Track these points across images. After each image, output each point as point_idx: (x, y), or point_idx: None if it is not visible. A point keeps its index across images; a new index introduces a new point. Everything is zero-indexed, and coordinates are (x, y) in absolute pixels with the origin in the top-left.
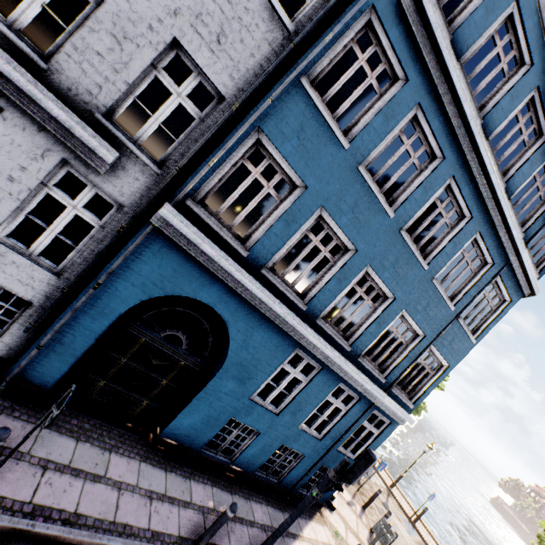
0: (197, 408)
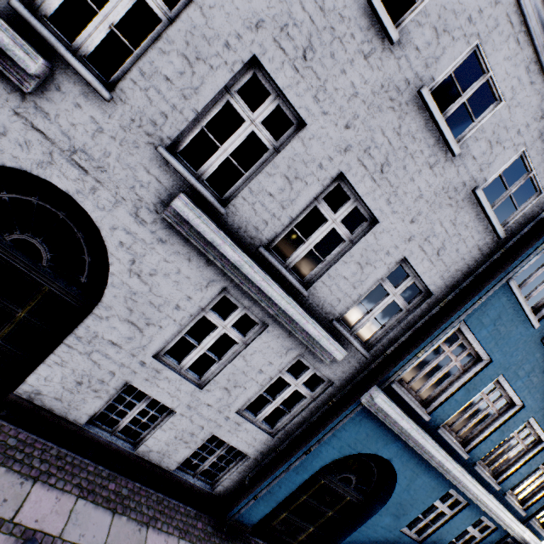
0: (356, 538)
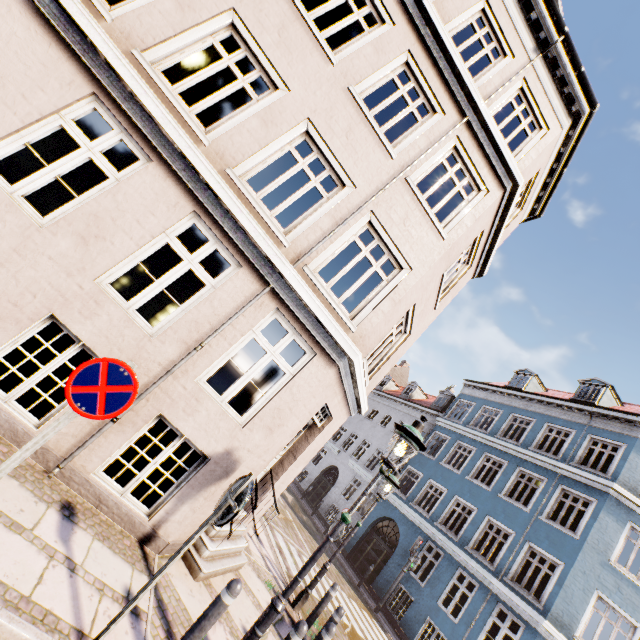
0: (386, 571)
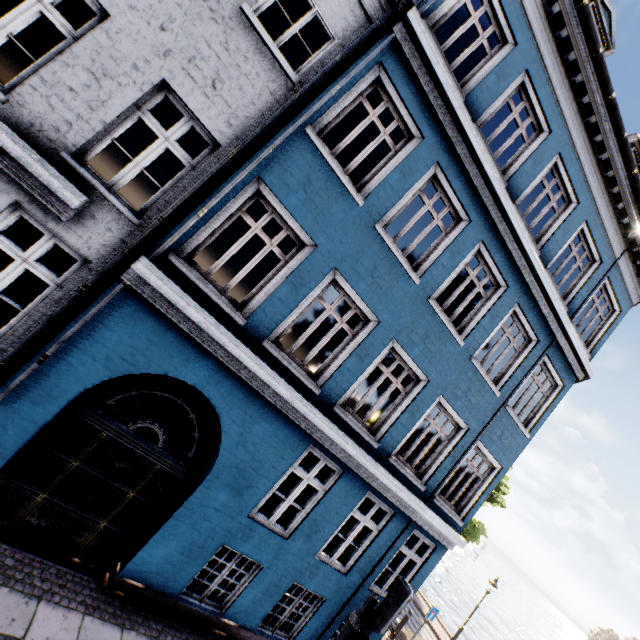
0: (176, 531)
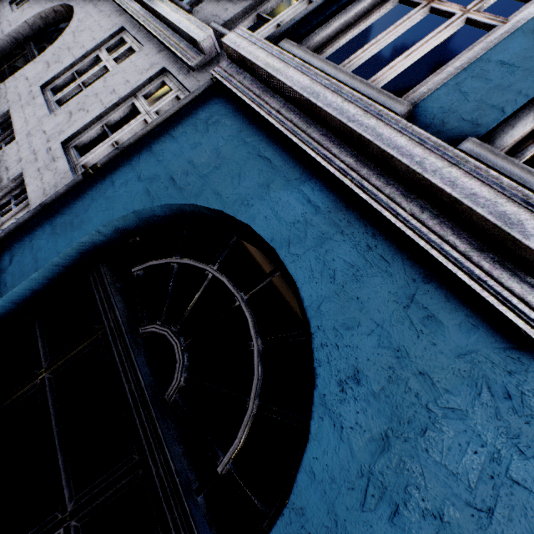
0: None
